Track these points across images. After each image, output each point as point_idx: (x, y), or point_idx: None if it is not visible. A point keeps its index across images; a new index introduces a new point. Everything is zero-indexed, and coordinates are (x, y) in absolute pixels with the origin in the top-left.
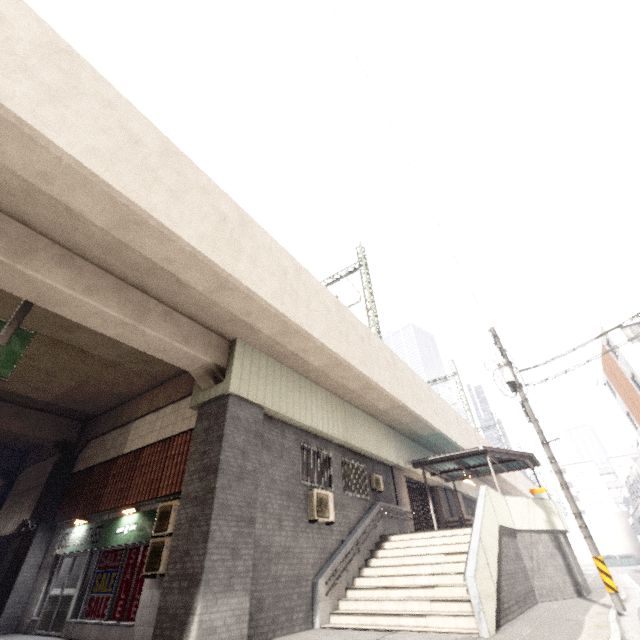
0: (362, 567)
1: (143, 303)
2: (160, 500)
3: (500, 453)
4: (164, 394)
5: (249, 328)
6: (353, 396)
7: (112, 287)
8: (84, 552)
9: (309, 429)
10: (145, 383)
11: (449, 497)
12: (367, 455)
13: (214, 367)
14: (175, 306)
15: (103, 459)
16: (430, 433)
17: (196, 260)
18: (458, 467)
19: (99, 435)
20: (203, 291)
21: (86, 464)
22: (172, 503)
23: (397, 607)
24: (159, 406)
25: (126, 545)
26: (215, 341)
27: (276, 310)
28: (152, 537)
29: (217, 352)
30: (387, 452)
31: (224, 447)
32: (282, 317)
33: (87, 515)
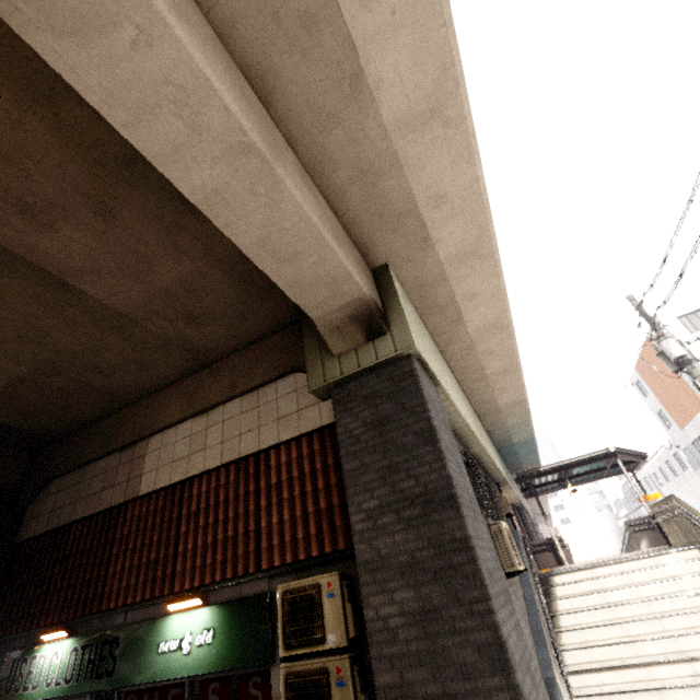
0: (558, 631)
1: (268, 125)
2: (263, 575)
3: (623, 455)
4: (217, 382)
5: (420, 240)
6: (480, 385)
7: (212, 44)
8: (76, 697)
9: (461, 429)
10: (173, 366)
11: (522, 516)
12: (487, 469)
13: (373, 305)
14: (312, 163)
15: (90, 510)
16: (524, 439)
17: (430, 2)
18: (556, 478)
19: (70, 469)
20: (391, 121)
21: (48, 523)
22: (318, 580)
23: (699, 698)
24: (210, 403)
25: (192, 676)
26: (360, 261)
27: (486, 198)
28: (285, 661)
29: (367, 280)
30: (498, 464)
31: (444, 452)
32: (488, 216)
33: (71, 620)
